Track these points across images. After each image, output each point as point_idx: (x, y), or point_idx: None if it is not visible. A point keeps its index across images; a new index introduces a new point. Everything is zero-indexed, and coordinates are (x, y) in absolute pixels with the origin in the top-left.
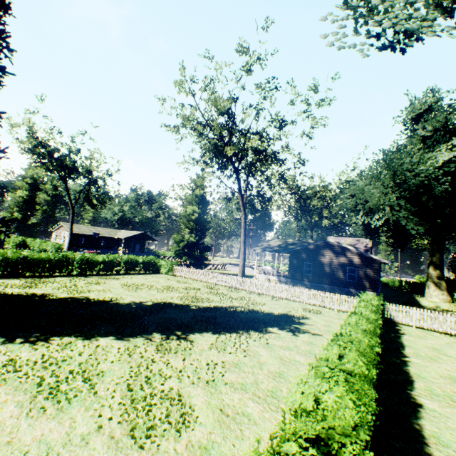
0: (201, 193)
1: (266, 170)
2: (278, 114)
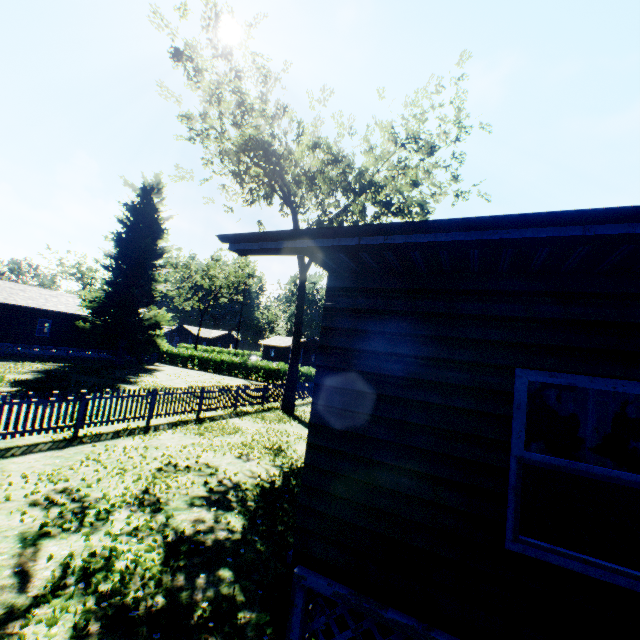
0: None
1: (445, 142)
2: (237, 87)
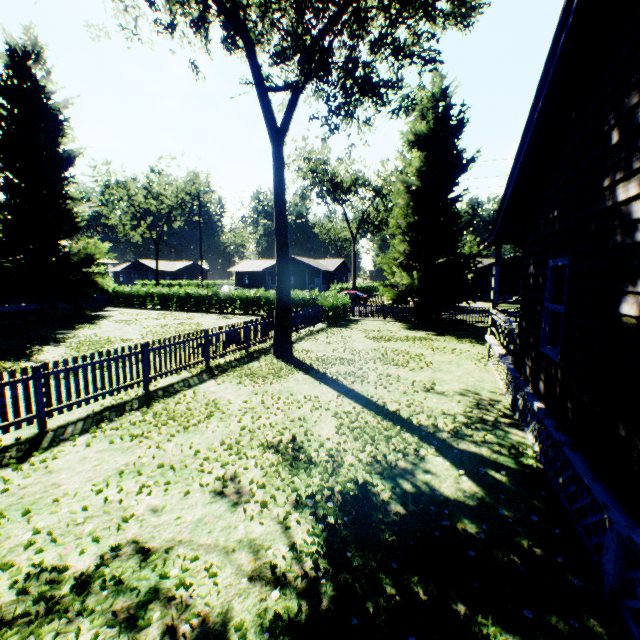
0: (417, 129)
1: None
2: None
